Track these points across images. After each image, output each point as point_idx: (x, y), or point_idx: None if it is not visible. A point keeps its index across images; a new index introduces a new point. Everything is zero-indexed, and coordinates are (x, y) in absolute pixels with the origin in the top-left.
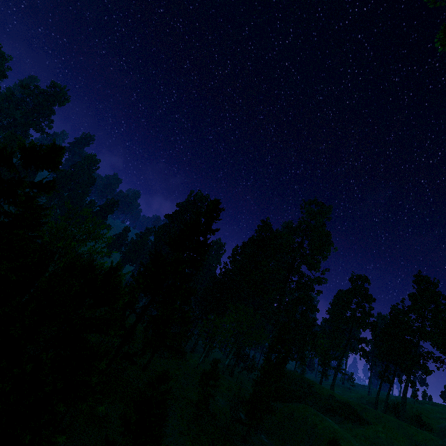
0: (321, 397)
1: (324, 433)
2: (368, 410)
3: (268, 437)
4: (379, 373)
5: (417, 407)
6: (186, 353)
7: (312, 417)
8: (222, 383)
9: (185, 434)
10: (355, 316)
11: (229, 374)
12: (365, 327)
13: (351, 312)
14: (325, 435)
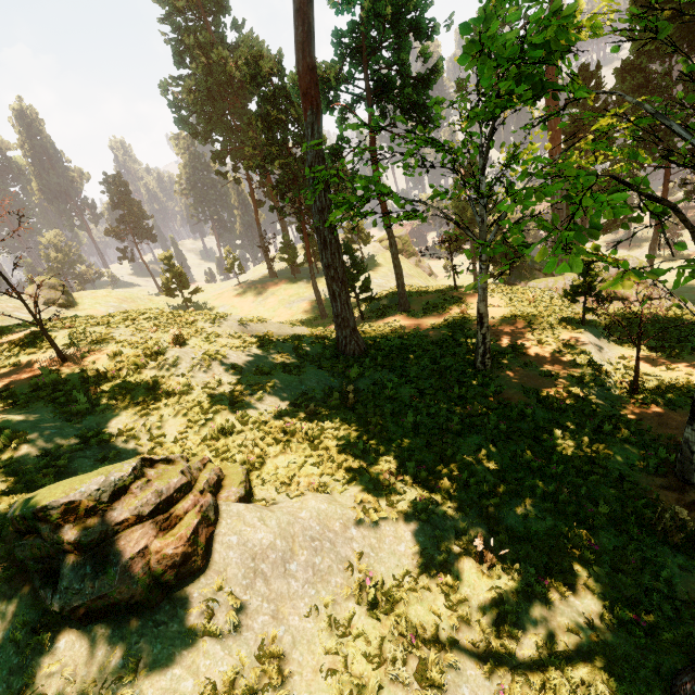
0: None
1: None
2: None
3: None
4: None
5: None
6: None
7: None
8: None
9: None
10: None
11: None
12: None
13: None
14: None
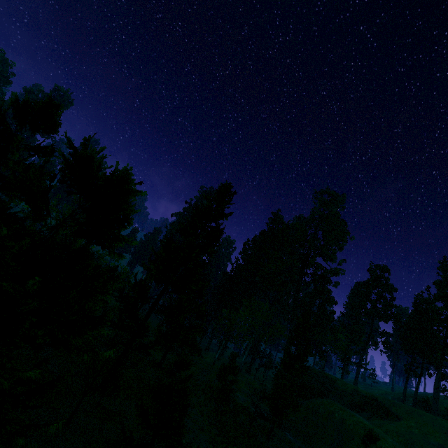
0: (345, 393)
1: (353, 428)
2: (398, 405)
3: (293, 435)
4: (405, 366)
5: (447, 402)
6: (201, 350)
7: (339, 412)
8: (240, 380)
9: (206, 430)
10: (376, 307)
11: (246, 372)
12: (387, 318)
13: (372, 303)
14: (355, 431)
